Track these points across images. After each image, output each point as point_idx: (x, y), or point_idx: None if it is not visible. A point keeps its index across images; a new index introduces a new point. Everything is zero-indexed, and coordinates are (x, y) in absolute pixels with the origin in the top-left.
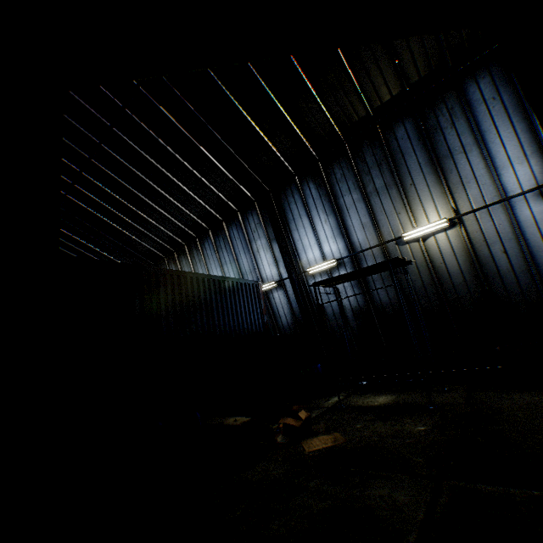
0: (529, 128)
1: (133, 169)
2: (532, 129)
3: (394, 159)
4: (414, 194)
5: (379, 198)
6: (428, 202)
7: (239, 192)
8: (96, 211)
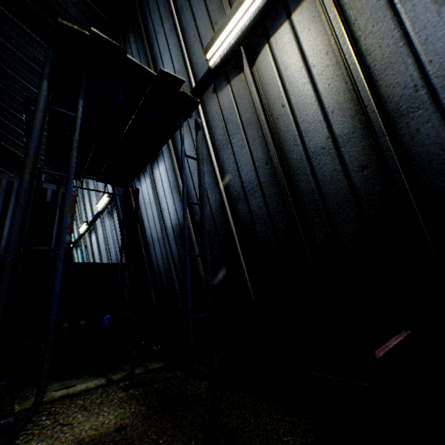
0: None
1: None
2: None
3: None
4: None
5: (191, 9)
6: None
7: None
8: None
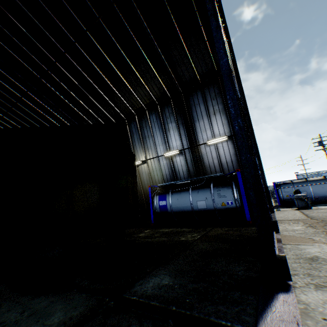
0: (163, 134)
1: (29, 119)
2: (164, 135)
3: (130, 134)
4: (135, 149)
5: None
6: (139, 153)
7: None
8: None
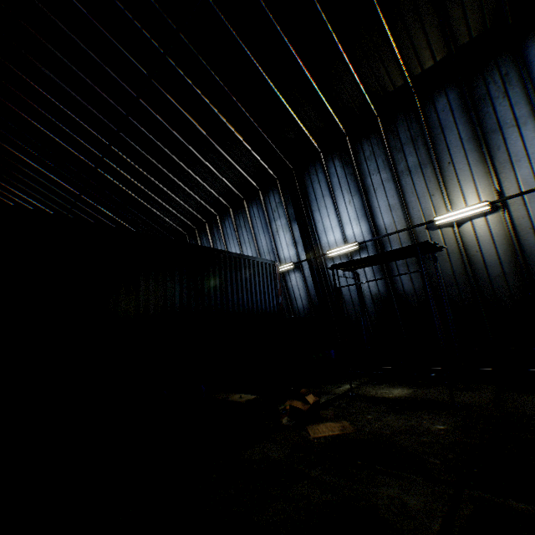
0: None
1: (158, 143)
2: None
3: (431, 135)
4: (451, 174)
5: (411, 177)
6: (468, 183)
7: (261, 169)
8: (123, 186)
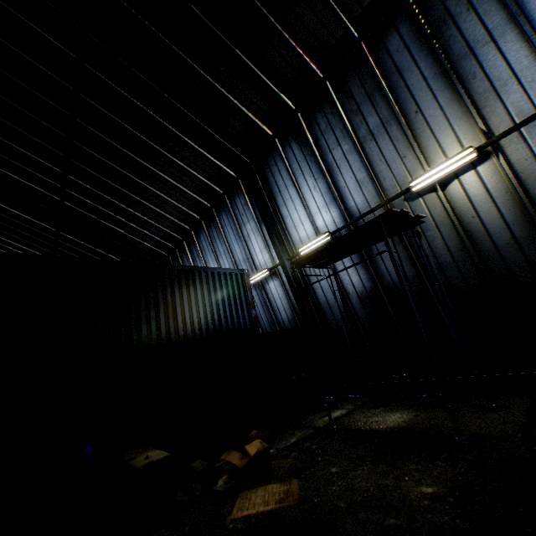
0: None
1: (110, 163)
2: None
3: (389, 84)
4: (422, 125)
5: (375, 141)
6: (444, 131)
7: (220, 171)
8: (94, 215)
